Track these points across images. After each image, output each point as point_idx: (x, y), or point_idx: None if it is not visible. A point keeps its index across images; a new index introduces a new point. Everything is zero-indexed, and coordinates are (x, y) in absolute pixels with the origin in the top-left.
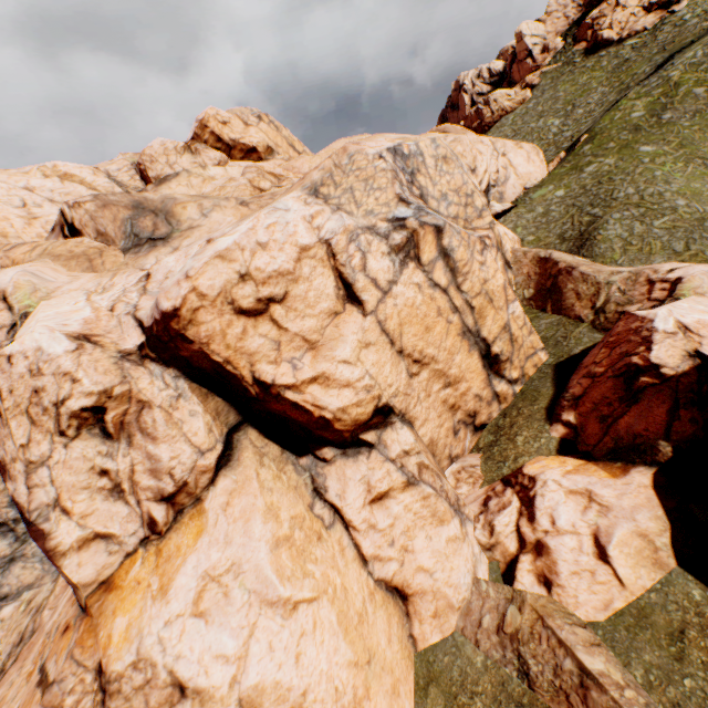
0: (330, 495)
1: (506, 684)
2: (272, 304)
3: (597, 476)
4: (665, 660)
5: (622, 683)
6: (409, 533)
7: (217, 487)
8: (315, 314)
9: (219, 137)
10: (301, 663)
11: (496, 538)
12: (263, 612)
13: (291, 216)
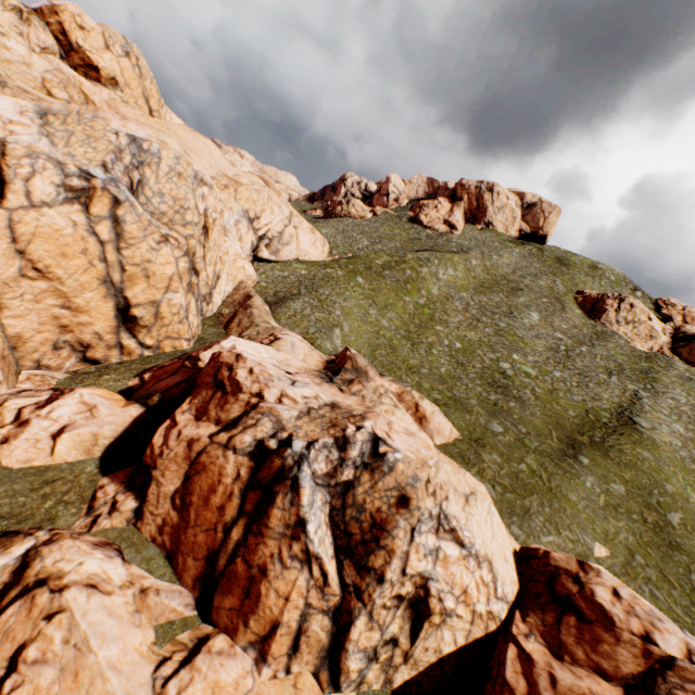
0: None
1: None
2: None
3: (114, 403)
4: (25, 489)
5: None
6: None
7: None
8: None
9: (66, 32)
10: None
11: (2, 410)
12: None
13: None
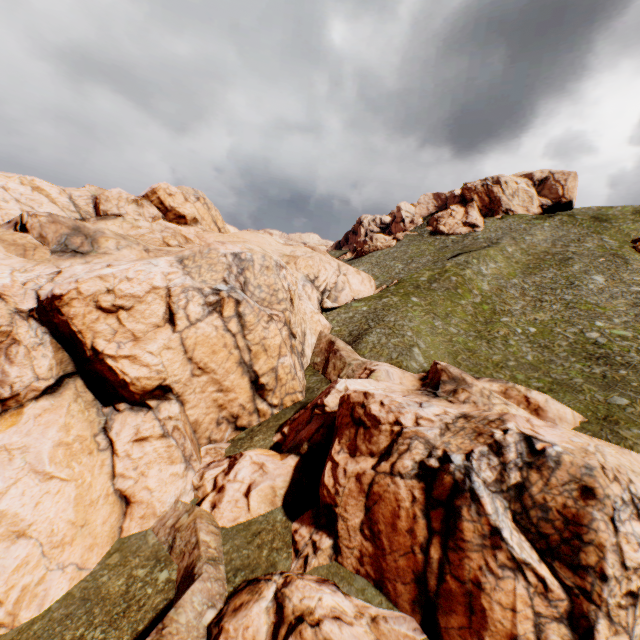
0: (112, 432)
1: (159, 551)
2: (122, 310)
3: (274, 458)
4: (243, 543)
5: (213, 547)
6: (150, 465)
7: (38, 403)
8: (146, 323)
9: (163, 202)
10: (38, 507)
11: (203, 482)
12: (30, 474)
13: (156, 269)
